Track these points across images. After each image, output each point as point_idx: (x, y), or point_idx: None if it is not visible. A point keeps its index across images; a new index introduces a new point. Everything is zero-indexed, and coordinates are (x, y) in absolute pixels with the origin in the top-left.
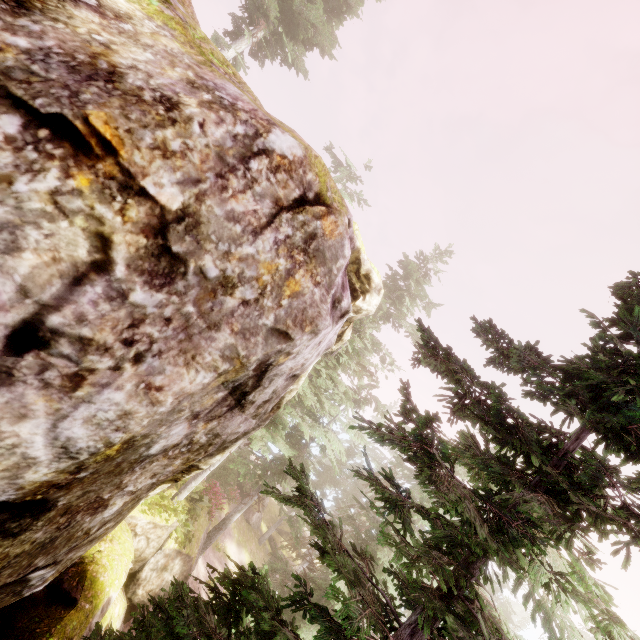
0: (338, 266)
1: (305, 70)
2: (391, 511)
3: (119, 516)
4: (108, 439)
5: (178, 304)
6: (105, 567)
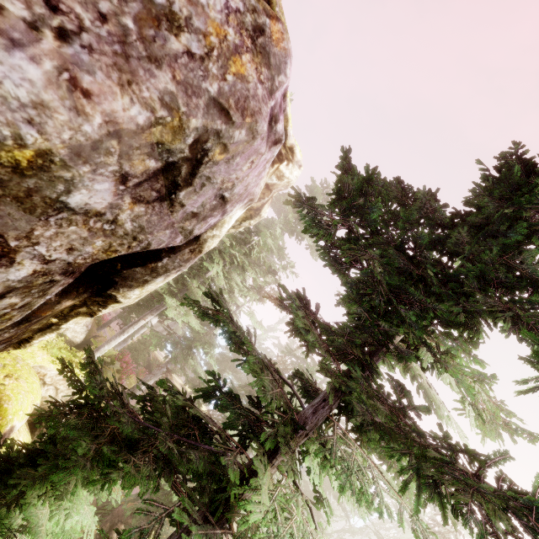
0: (280, 80)
1: None
2: (298, 333)
3: (27, 293)
4: (17, 129)
5: (116, 7)
6: (9, 397)
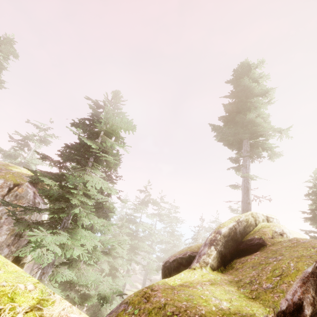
0: (29, 195)
1: None
2: None
3: None
4: None
5: None
6: None
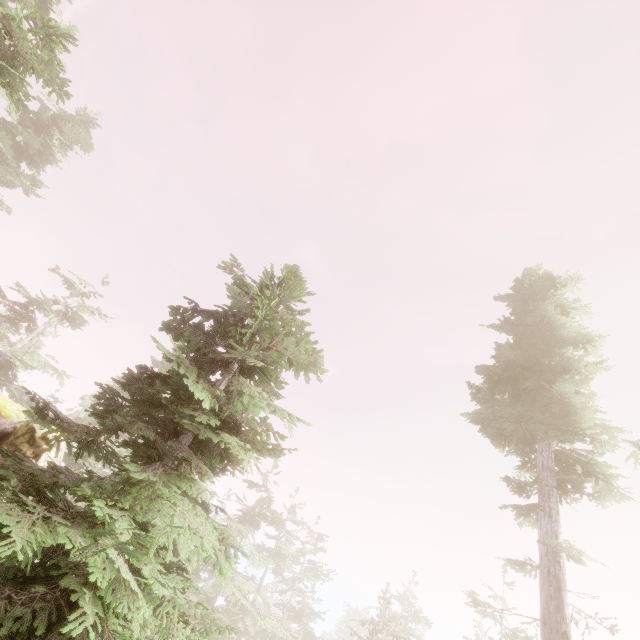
0: None
1: (7, 207)
2: None
3: None
4: None
5: None
6: None
